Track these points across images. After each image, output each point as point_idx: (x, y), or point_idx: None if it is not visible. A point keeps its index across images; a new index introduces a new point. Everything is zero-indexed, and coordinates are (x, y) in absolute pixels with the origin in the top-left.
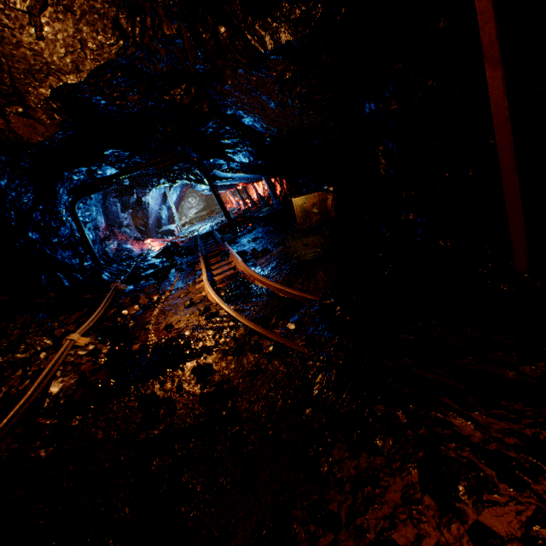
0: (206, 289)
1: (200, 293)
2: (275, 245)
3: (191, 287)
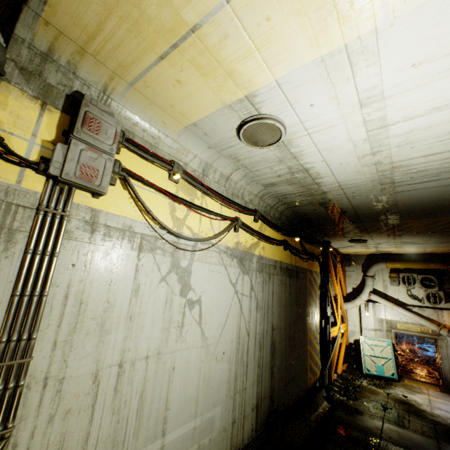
0: (403, 347)
1: (401, 347)
2: (433, 351)
3: (398, 345)
